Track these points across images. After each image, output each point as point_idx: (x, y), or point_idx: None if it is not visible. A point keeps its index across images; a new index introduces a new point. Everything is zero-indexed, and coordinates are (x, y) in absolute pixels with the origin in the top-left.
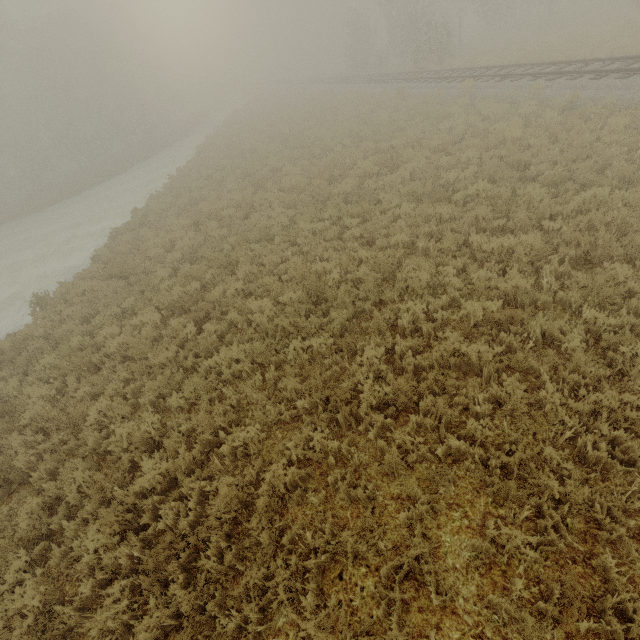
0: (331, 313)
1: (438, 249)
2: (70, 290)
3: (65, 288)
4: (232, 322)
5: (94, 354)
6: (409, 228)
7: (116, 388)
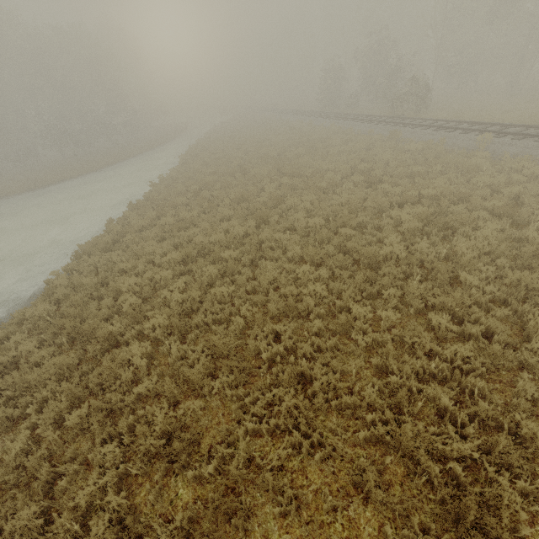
0: None
1: None
2: None
3: None
4: None
5: None
6: None
7: None
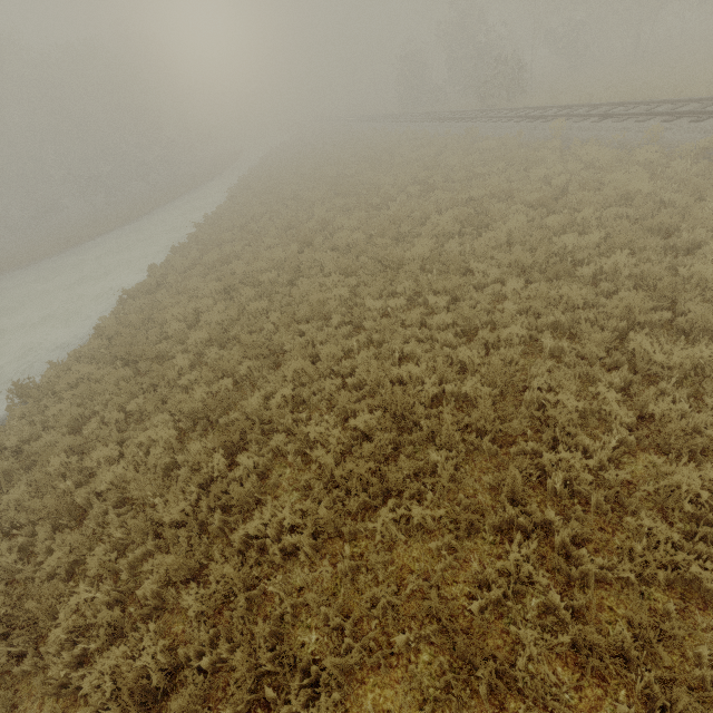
0: (430, 453)
1: (574, 351)
2: (60, 379)
3: (56, 372)
4: (278, 448)
5: (79, 491)
6: (520, 313)
7: (106, 554)
